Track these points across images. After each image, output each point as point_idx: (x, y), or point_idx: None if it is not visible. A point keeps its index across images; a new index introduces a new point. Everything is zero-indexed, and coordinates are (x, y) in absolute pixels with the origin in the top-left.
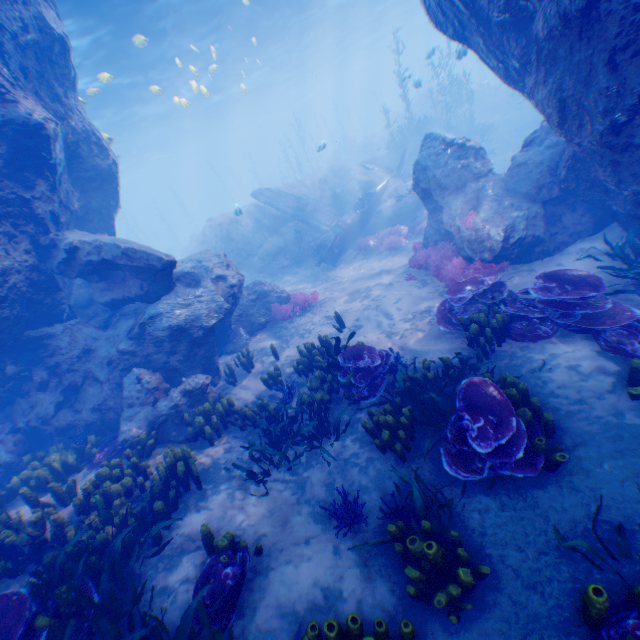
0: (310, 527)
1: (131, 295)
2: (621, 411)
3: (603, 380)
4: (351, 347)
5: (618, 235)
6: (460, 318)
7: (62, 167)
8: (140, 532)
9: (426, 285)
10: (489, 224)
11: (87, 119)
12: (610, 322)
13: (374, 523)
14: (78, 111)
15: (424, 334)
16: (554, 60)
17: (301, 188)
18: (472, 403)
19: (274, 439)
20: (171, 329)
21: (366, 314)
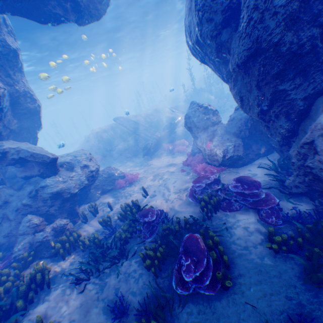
0: (100, 317)
1: (34, 174)
2: (263, 256)
3: (258, 237)
4: (143, 208)
5: (276, 156)
6: (197, 196)
7: (7, 109)
8: (3, 319)
9: (189, 174)
10: (216, 148)
11: (26, 85)
12: (264, 205)
13: (134, 316)
14: (22, 81)
15: (182, 201)
16: (237, 80)
17: (140, 118)
18: (187, 250)
19: (95, 259)
20: (52, 193)
21: (158, 187)
